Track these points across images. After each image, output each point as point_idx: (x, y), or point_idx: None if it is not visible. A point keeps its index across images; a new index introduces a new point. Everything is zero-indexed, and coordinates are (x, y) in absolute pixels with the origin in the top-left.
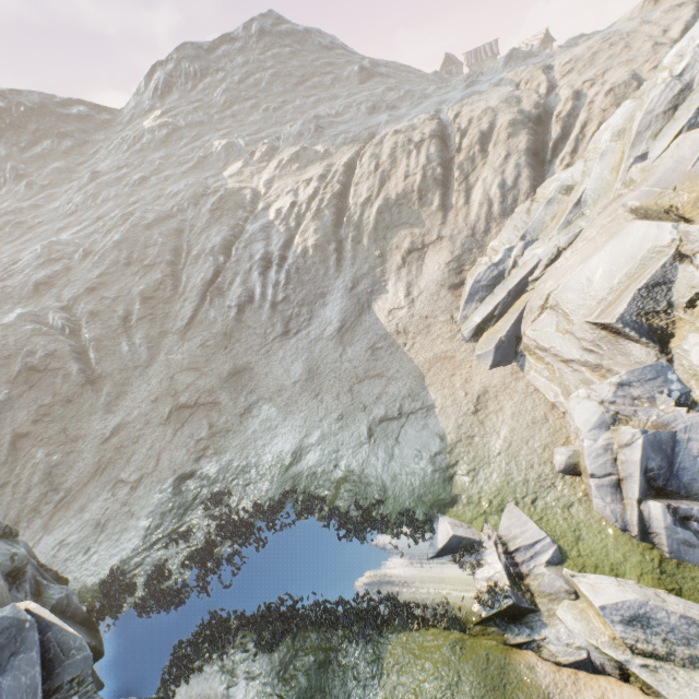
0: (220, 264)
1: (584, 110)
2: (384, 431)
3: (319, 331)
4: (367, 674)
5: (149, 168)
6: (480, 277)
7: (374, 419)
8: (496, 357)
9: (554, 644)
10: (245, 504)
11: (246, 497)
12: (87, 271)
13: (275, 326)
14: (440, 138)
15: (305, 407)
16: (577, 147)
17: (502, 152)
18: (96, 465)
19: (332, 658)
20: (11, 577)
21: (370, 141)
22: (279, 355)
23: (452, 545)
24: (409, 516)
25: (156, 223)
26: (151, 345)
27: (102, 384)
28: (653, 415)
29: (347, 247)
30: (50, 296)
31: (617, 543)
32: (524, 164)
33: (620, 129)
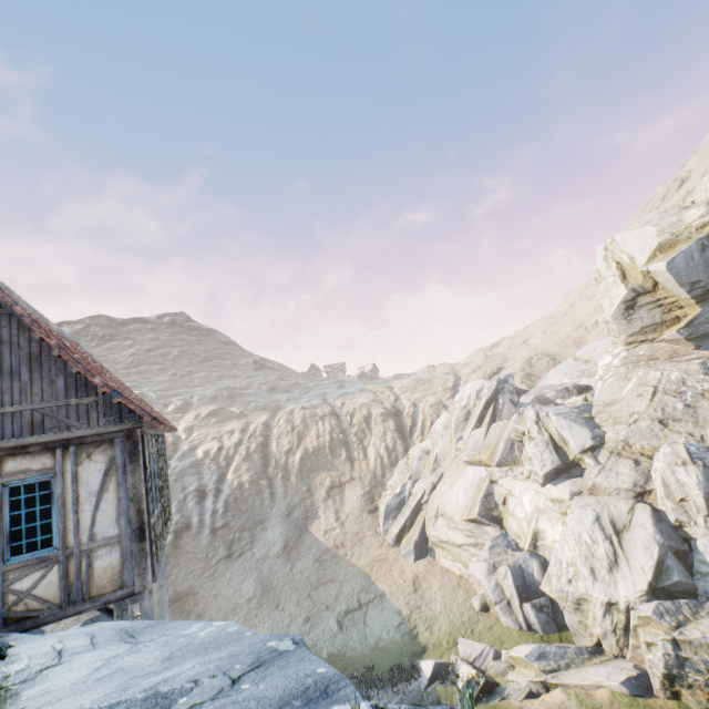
0: None
1: (421, 413)
2: (352, 620)
3: (264, 551)
4: None
5: None
6: (389, 503)
7: (339, 613)
8: (416, 553)
9: (513, 693)
10: None
11: None
12: None
13: (218, 549)
14: (337, 415)
15: (268, 618)
16: (423, 431)
17: (382, 428)
18: None
19: None
20: None
21: (278, 410)
22: (226, 576)
23: (436, 671)
24: (398, 667)
25: None
26: None
27: None
28: (509, 558)
29: (278, 483)
30: None
31: (520, 636)
32: (397, 437)
33: (446, 424)
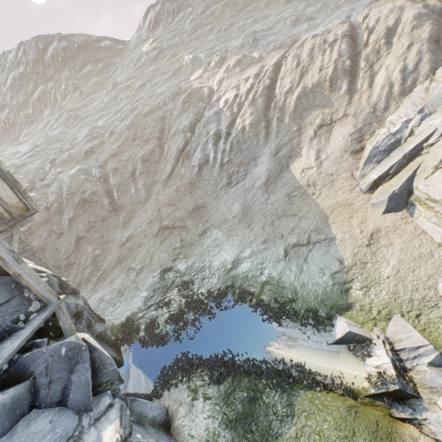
0: (187, 139)
1: None
2: (296, 253)
3: (251, 183)
4: (283, 413)
5: (145, 78)
6: (378, 144)
7: (288, 245)
8: (388, 205)
9: (434, 426)
10: (202, 290)
11: (202, 286)
12: (112, 144)
13: (222, 179)
14: (350, 37)
15: (240, 233)
16: None
17: (406, 42)
18: (118, 258)
19: (258, 396)
20: (76, 316)
21: (293, 46)
22: (224, 198)
23: (347, 338)
24: (313, 312)
25: (150, 113)
26: (147, 189)
27: (120, 212)
28: None
29: (273, 124)
30: (93, 159)
31: None
32: (426, 50)
33: None
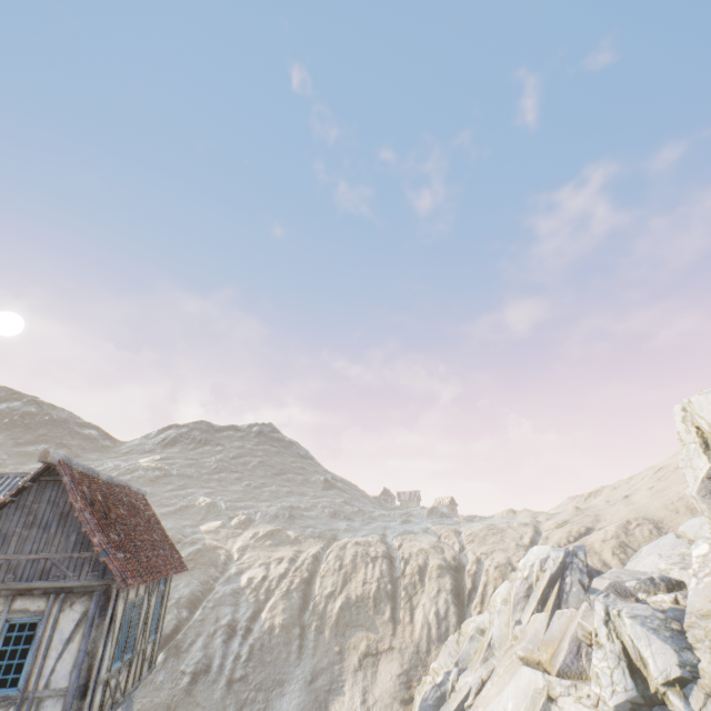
0: (181, 618)
1: (484, 574)
2: None
3: None
4: None
5: None
6: (427, 695)
7: None
8: None
9: None
10: None
11: None
12: None
13: (228, 708)
14: (390, 558)
15: None
16: (483, 599)
17: (435, 586)
18: None
19: None
20: None
21: (333, 540)
22: None
23: None
24: None
25: None
26: None
27: None
28: None
29: (310, 634)
30: None
31: None
32: (451, 600)
33: (505, 597)
